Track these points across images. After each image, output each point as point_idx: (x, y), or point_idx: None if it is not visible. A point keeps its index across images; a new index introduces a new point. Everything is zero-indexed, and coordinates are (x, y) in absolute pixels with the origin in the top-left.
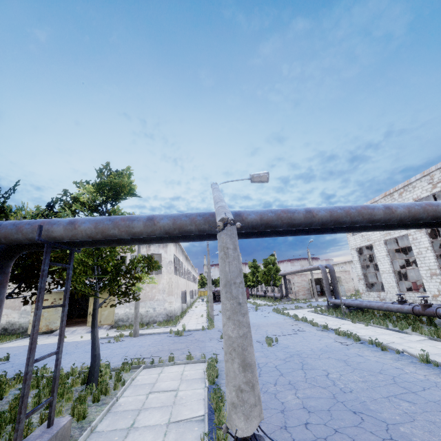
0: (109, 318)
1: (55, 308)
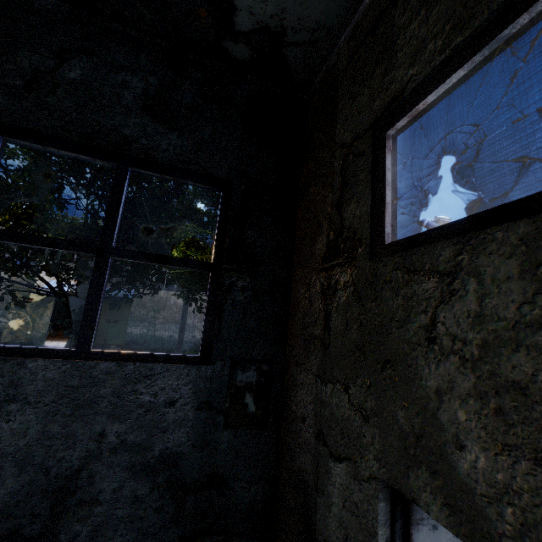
0: (119, 337)
1: (41, 312)
